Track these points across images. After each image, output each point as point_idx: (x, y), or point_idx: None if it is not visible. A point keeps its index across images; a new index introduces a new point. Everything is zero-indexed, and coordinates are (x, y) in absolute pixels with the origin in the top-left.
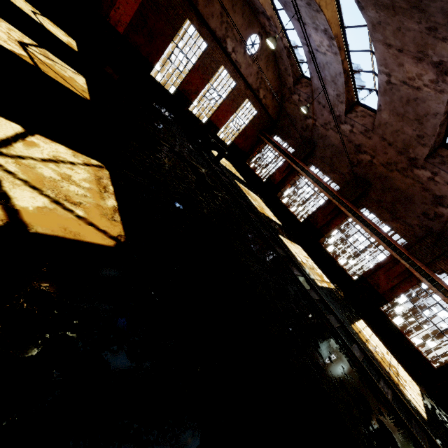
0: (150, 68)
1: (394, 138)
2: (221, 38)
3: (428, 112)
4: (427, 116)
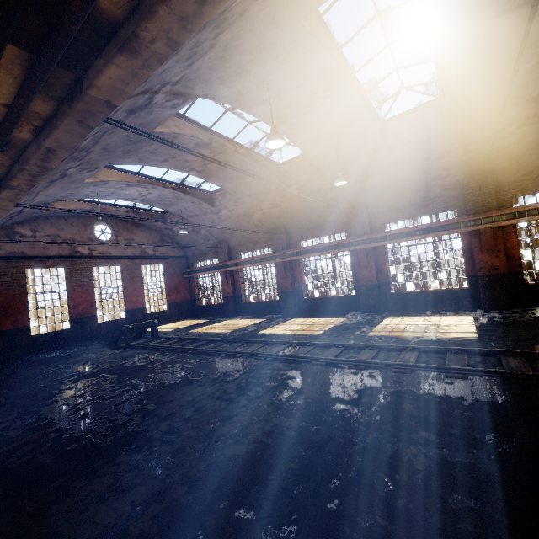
0: (27, 331)
1: (252, 190)
2: (71, 253)
3: (239, 163)
4: (242, 165)
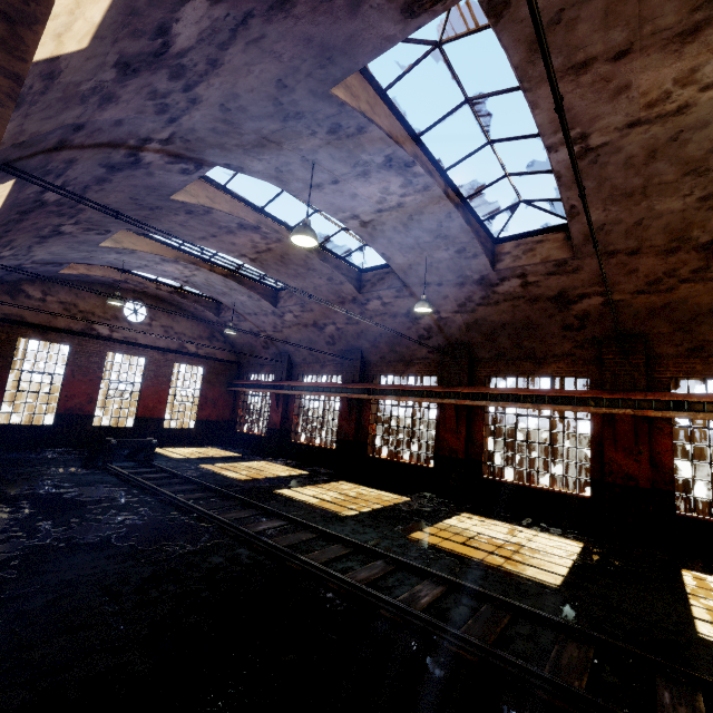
0: None
1: (323, 296)
2: (84, 329)
3: (302, 259)
4: (307, 262)
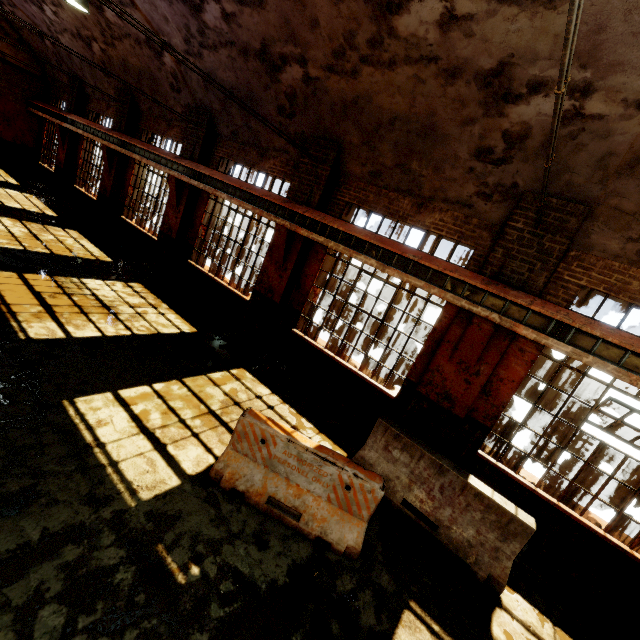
0: None
1: None
2: None
3: None
4: None
